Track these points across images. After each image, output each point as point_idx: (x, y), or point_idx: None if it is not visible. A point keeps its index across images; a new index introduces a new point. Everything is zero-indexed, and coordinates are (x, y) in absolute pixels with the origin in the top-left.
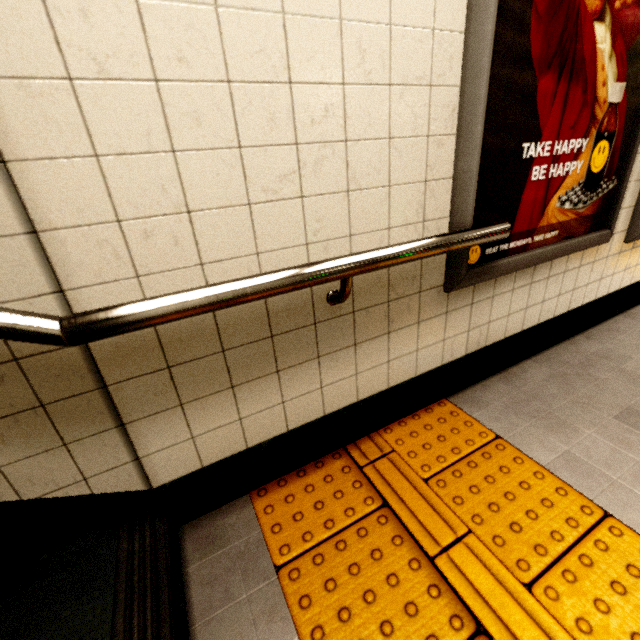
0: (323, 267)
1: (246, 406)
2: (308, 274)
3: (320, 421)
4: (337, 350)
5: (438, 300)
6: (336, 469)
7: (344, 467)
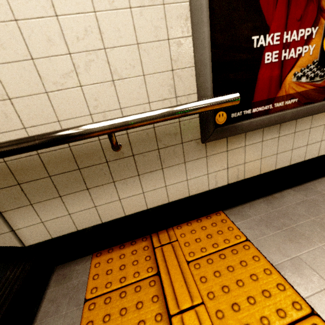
0: (87, 127)
1: (71, 207)
2: (77, 131)
3: (123, 219)
4: (126, 178)
5: (198, 148)
6: (140, 247)
7: (145, 246)
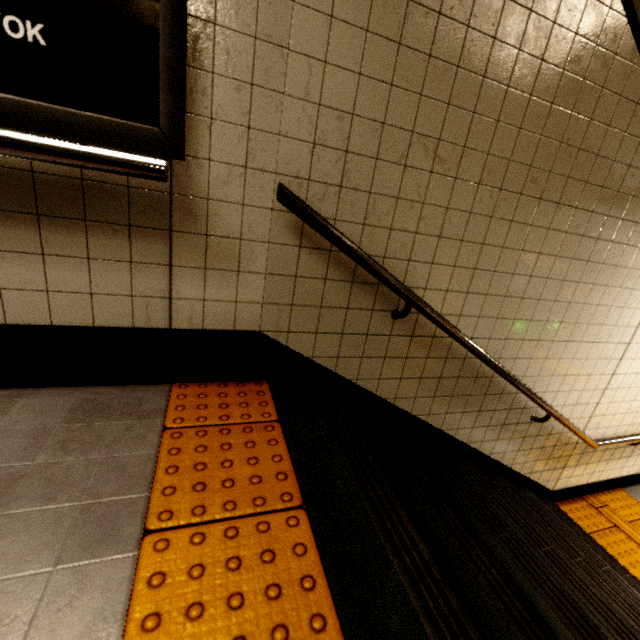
0: None
1: (585, 471)
2: (638, 439)
3: (594, 483)
4: (614, 459)
5: None
6: (584, 505)
7: (587, 505)
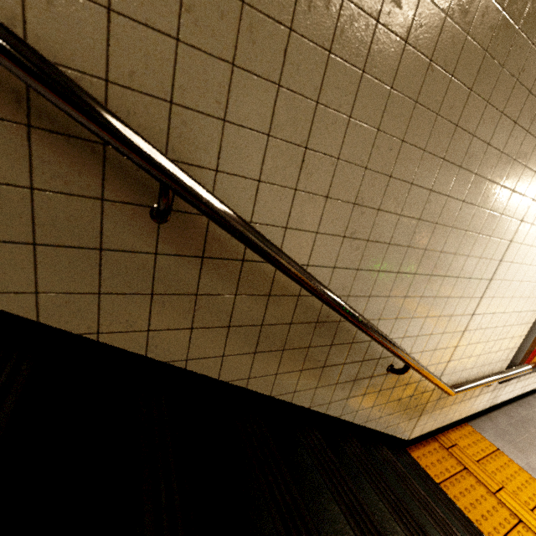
0: (494, 380)
1: (439, 415)
2: (491, 382)
3: (446, 425)
4: (465, 400)
5: (494, 385)
6: (436, 447)
7: (439, 446)
